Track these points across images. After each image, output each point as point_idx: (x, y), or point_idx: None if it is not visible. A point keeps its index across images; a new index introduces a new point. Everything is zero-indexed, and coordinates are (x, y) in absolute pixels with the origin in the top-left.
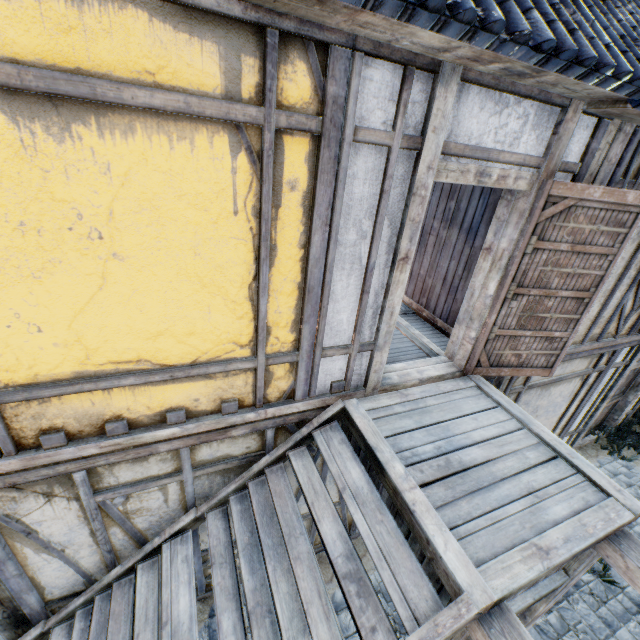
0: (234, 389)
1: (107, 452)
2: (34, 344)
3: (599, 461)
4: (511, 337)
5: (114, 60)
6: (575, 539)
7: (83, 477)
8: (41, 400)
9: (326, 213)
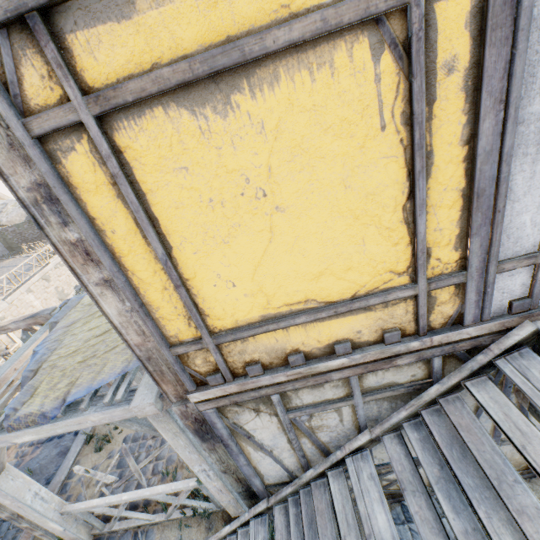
0: (394, 319)
1: (292, 380)
2: (231, 297)
3: None
4: None
5: (253, 11)
6: None
7: (278, 399)
8: (242, 340)
9: (499, 85)
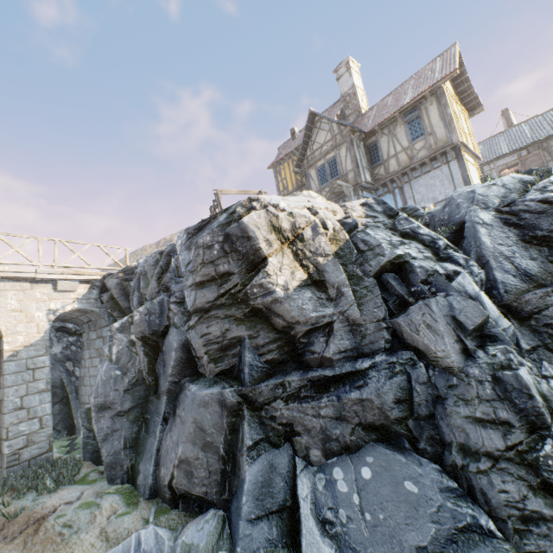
0: None
1: None
2: None
3: None
4: None
5: None
6: None
7: None
8: None
9: None
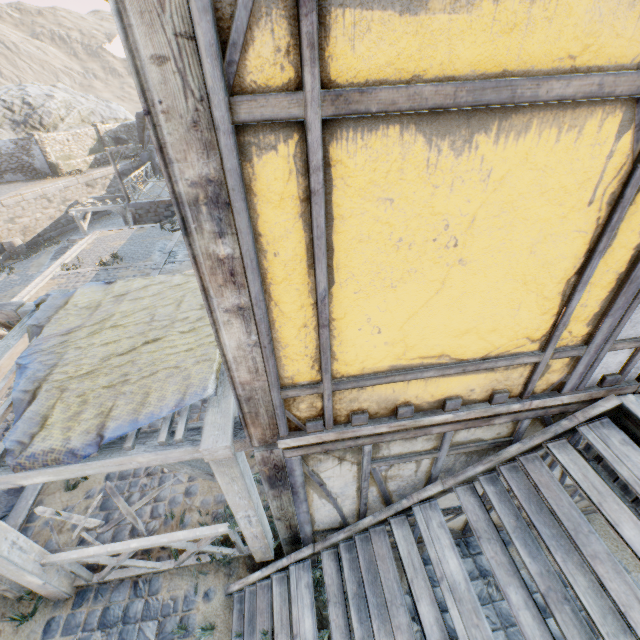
0: (507, 381)
1: (393, 431)
2: (371, 343)
3: None
4: None
5: (541, 52)
6: None
7: (370, 449)
8: (359, 388)
9: None
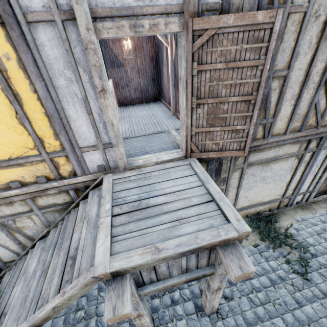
0: (40, 171)
1: None
2: None
3: (326, 210)
4: (207, 132)
5: None
6: (184, 245)
7: None
8: None
9: (35, 70)
